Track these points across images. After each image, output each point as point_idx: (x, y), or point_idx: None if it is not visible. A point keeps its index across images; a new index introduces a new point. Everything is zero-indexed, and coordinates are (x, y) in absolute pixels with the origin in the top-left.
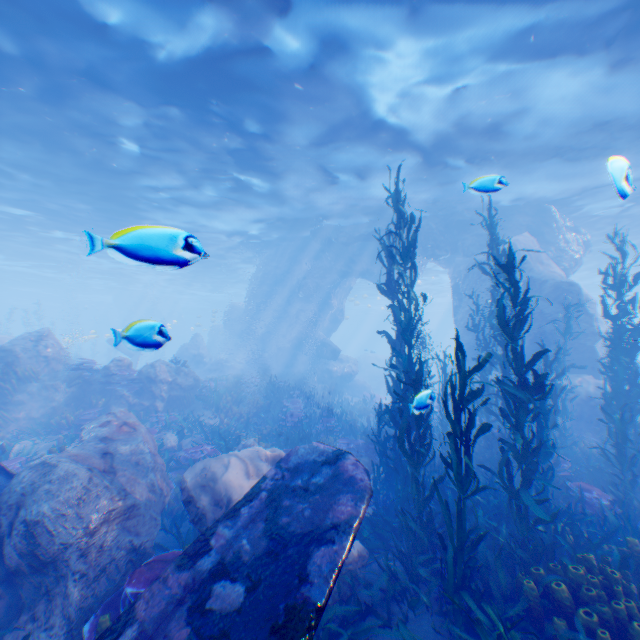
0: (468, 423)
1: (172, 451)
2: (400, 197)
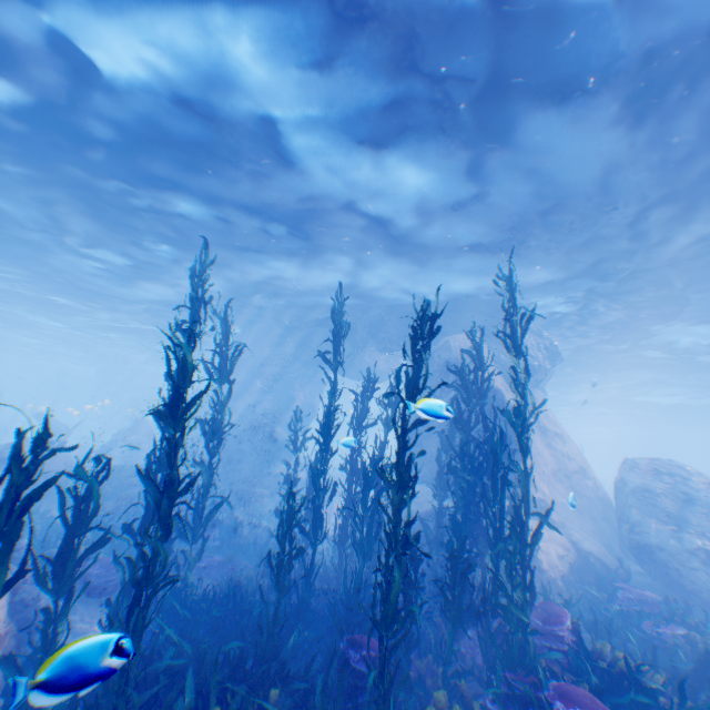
0: (14, 521)
1: None
2: (203, 268)
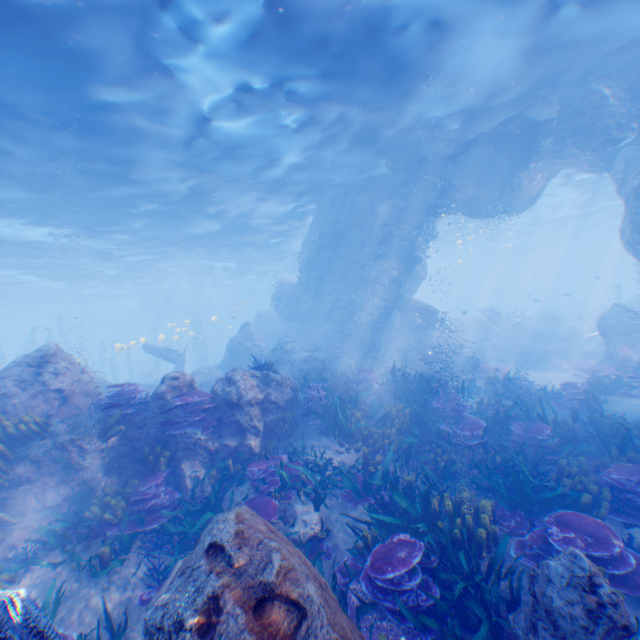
0: None
1: (311, 541)
2: None
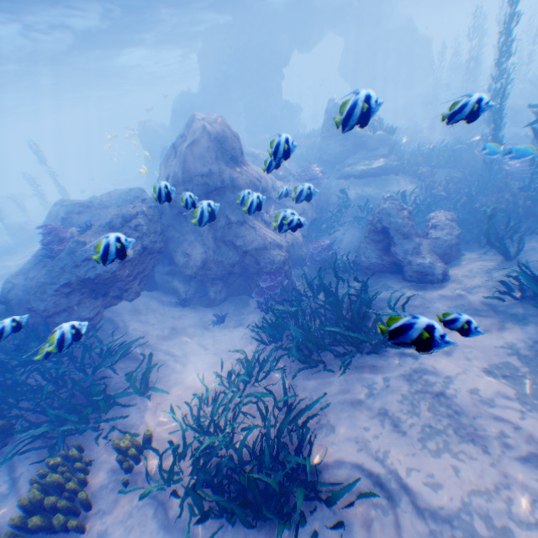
0: None
1: None
2: None
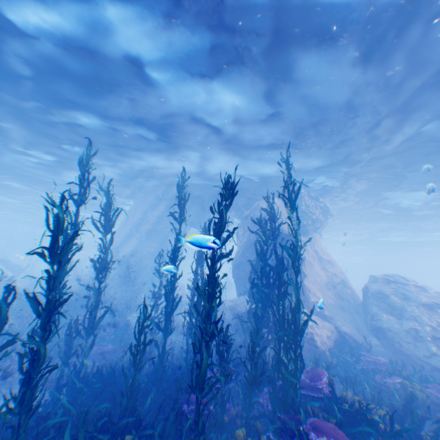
0: None
1: None
2: (88, 158)
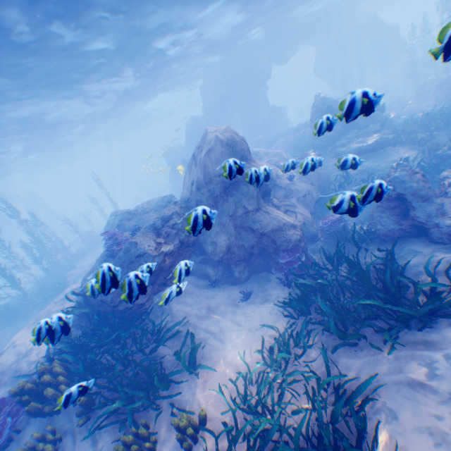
0: None
1: None
2: None
